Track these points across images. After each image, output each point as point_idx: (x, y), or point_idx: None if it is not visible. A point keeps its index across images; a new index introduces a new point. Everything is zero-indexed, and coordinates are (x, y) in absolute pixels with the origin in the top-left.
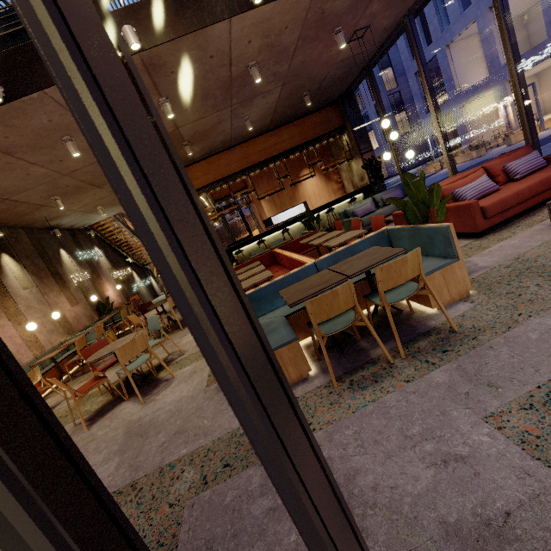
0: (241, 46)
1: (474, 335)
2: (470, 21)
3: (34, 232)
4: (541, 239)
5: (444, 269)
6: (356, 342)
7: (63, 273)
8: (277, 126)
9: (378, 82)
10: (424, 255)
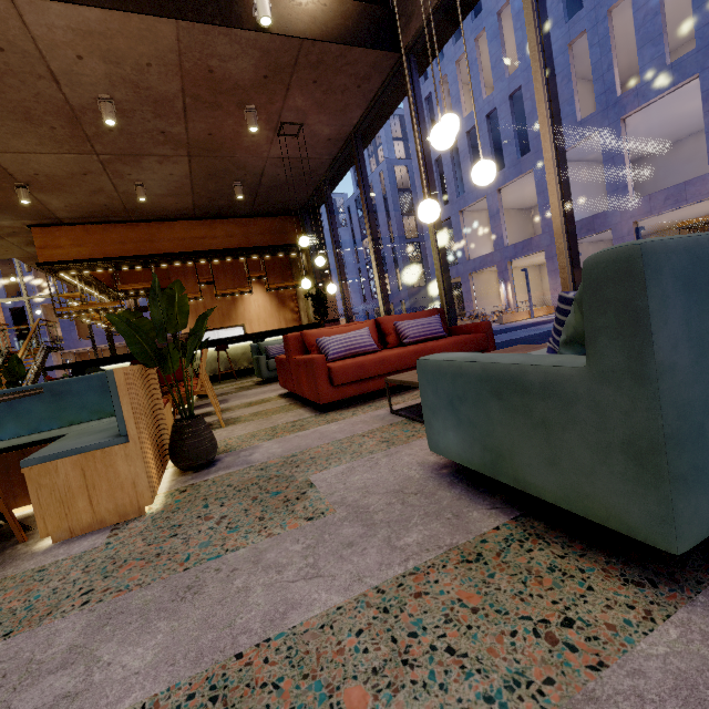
0: (65, 57)
1: None
2: (482, 196)
3: None
4: (355, 431)
5: (87, 456)
6: None
7: None
8: (210, 215)
9: (399, 226)
10: None
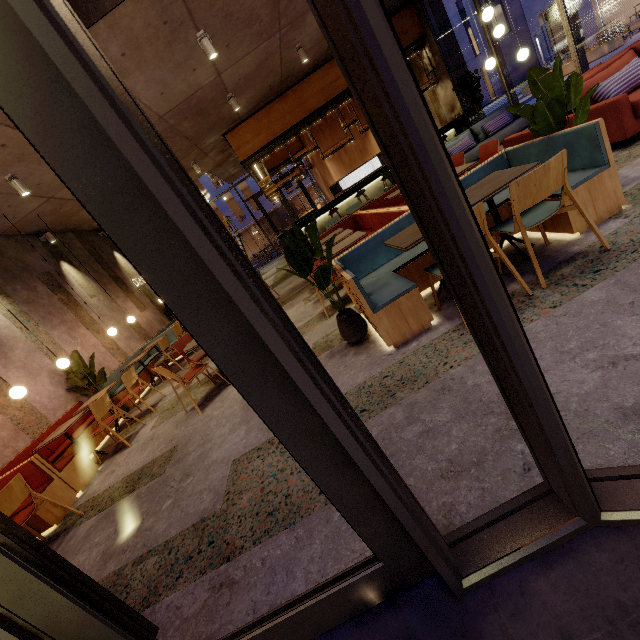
0: None
1: (634, 248)
2: None
3: (84, 235)
4: None
5: (590, 182)
6: None
7: (123, 277)
8: None
9: None
10: None
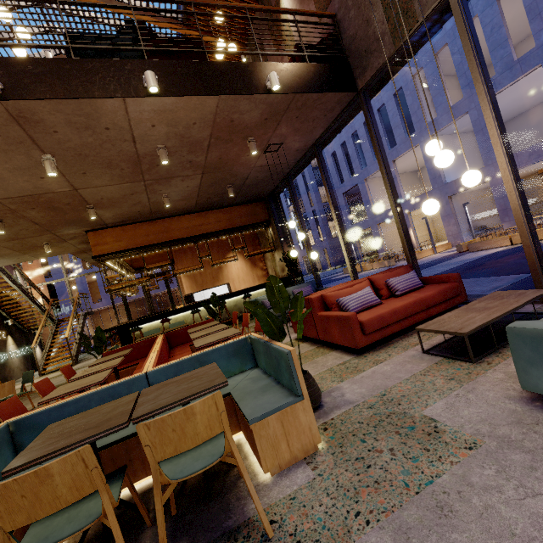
0: (144, 127)
1: None
2: None
3: None
4: (411, 370)
5: (283, 412)
6: (142, 531)
7: None
8: (205, 209)
9: (316, 194)
10: (277, 380)
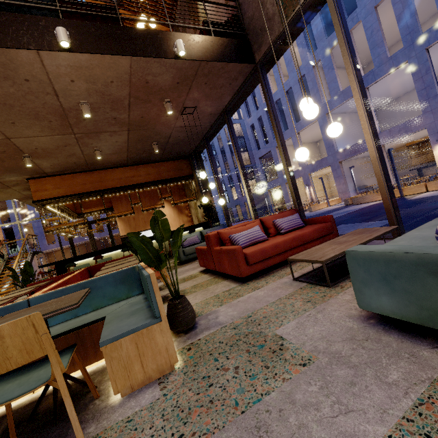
0: (63, 81)
1: None
2: (288, 137)
3: None
4: (279, 295)
5: (138, 334)
6: None
7: None
8: (136, 163)
9: None
10: (149, 304)
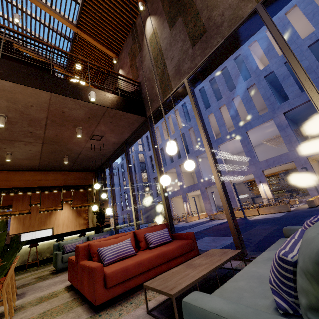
0: None
1: None
2: (173, 167)
3: None
4: None
5: None
6: None
7: None
8: (48, 169)
9: (140, 176)
10: None
